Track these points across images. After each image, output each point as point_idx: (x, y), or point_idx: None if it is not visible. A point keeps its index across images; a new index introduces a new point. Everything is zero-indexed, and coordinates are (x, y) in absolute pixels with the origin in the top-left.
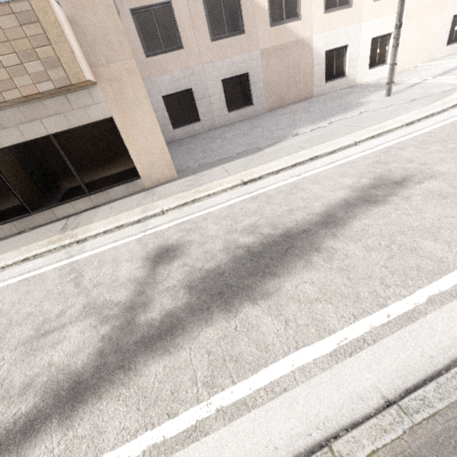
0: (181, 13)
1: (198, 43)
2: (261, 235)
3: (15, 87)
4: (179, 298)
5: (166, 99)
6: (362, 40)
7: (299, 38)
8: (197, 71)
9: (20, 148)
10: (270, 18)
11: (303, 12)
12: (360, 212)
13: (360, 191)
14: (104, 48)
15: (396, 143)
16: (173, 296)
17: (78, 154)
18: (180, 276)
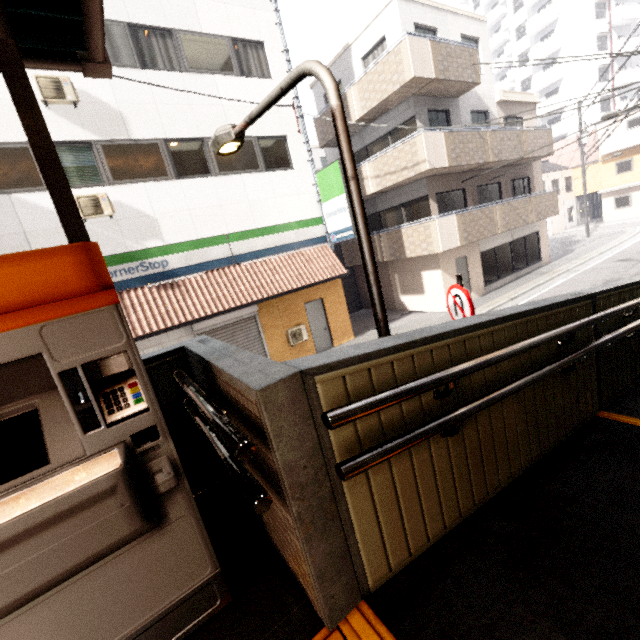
0: None
1: None
2: None
3: (548, 214)
4: None
5: None
6: None
7: None
8: None
9: (516, 241)
10: None
11: None
12: None
13: None
14: None
15: (639, 240)
16: None
17: (527, 246)
18: None
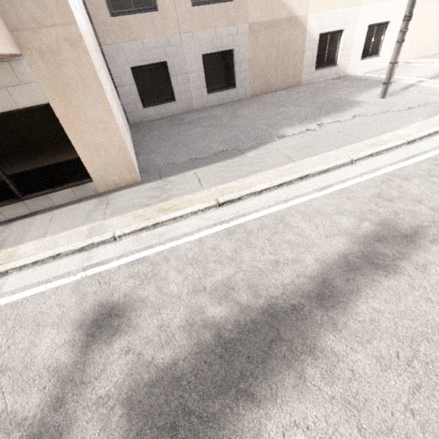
0: None
1: (176, 5)
2: (237, 306)
3: None
4: (112, 428)
5: (136, 71)
6: (359, 26)
7: (293, 15)
8: (174, 40)
9: None
10: None
11: None
12: (366, 283)
13: (363, 242)
14: (30, 4)
15: (399, 169)
16: (104, 421)
17: (4, 148)
18: (120, 374)
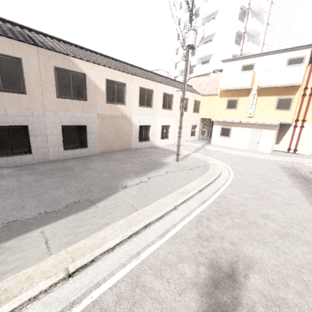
0: (31, 70)
1: (43, 94)
2: None
3: None
4: None
5: None
6: (157, 125)
7: (124, 114)
8: (38, 113)
9: None
10: (107, 98)
11: (127, 102)
12: None
13: (207, 293)
14: None
15: (202, 211)
16: None
17: None
18: None
